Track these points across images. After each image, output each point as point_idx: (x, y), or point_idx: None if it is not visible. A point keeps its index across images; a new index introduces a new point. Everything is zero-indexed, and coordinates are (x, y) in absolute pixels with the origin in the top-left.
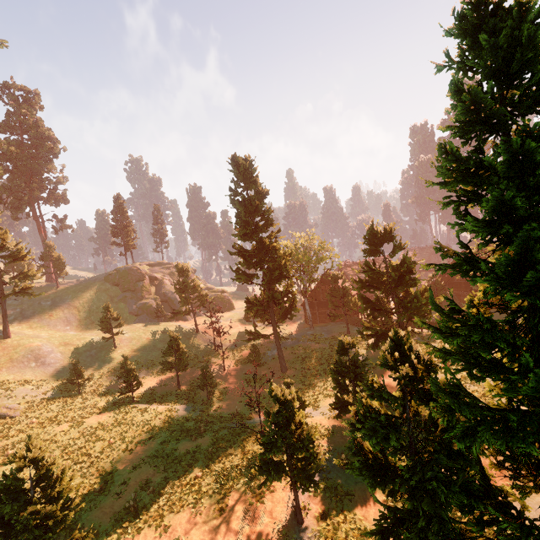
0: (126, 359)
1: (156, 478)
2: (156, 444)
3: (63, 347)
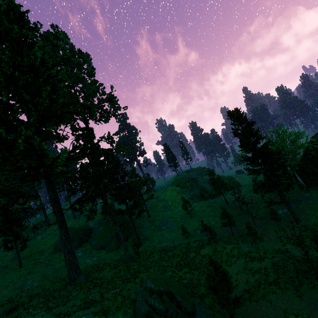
0: (202, 223)
1: (251, 279)
2: (241, 263)
3: (170, 219)
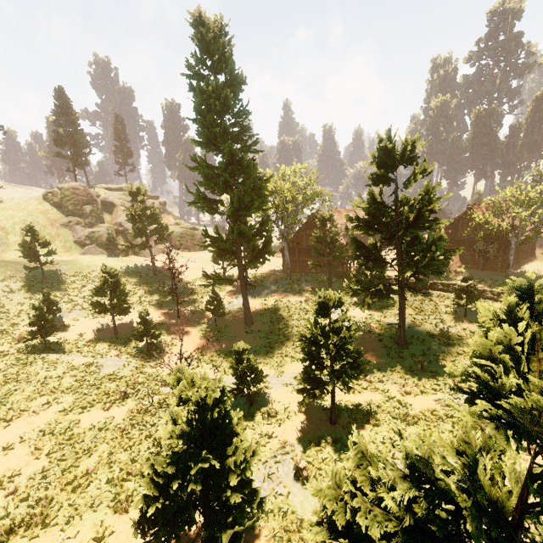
0: (45, 296)
1: (30, 469)
2: (51, 413)
3: None
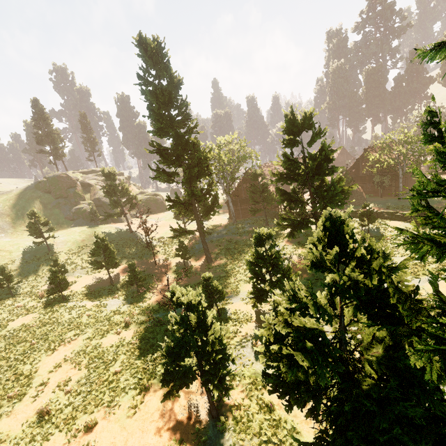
0: (55, 262)
1: (76, 376)
2: (80, 341)
3: None
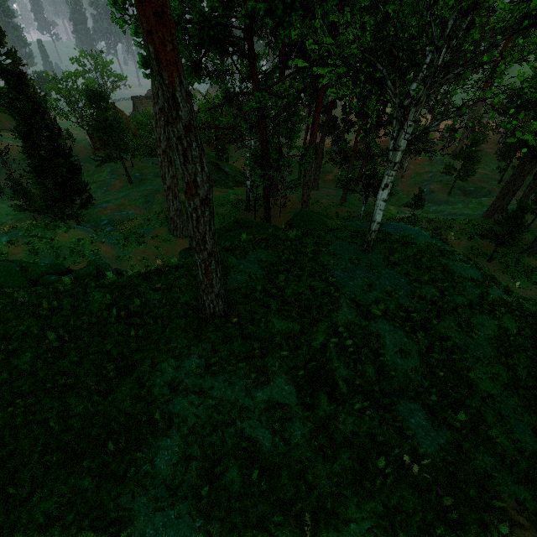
0: None
1: None
2: None
3: None
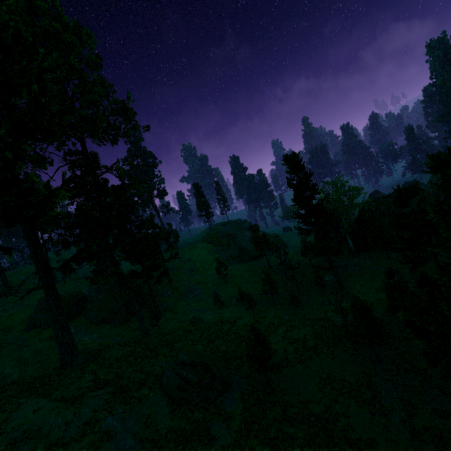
0: (240, 290)
1: (290, 348)
2: (280, 333)
3: (199, 285)
